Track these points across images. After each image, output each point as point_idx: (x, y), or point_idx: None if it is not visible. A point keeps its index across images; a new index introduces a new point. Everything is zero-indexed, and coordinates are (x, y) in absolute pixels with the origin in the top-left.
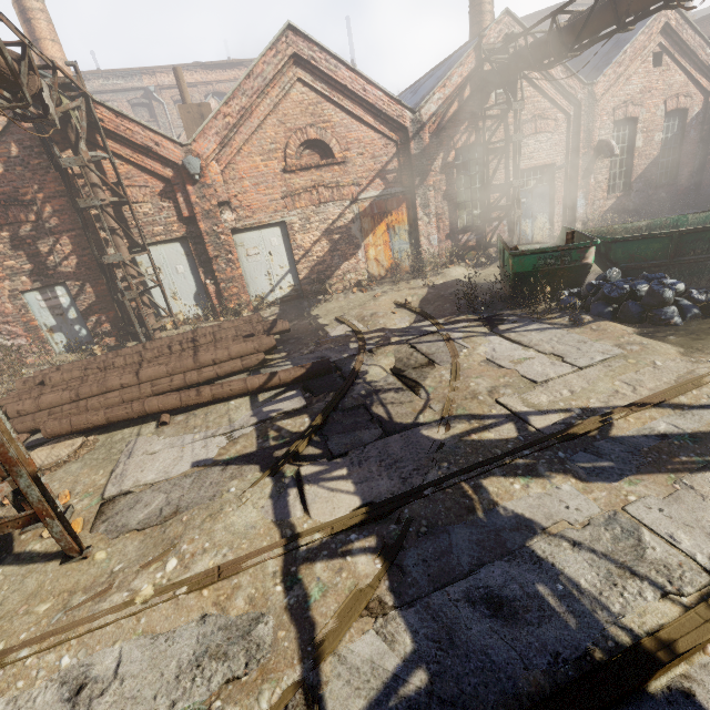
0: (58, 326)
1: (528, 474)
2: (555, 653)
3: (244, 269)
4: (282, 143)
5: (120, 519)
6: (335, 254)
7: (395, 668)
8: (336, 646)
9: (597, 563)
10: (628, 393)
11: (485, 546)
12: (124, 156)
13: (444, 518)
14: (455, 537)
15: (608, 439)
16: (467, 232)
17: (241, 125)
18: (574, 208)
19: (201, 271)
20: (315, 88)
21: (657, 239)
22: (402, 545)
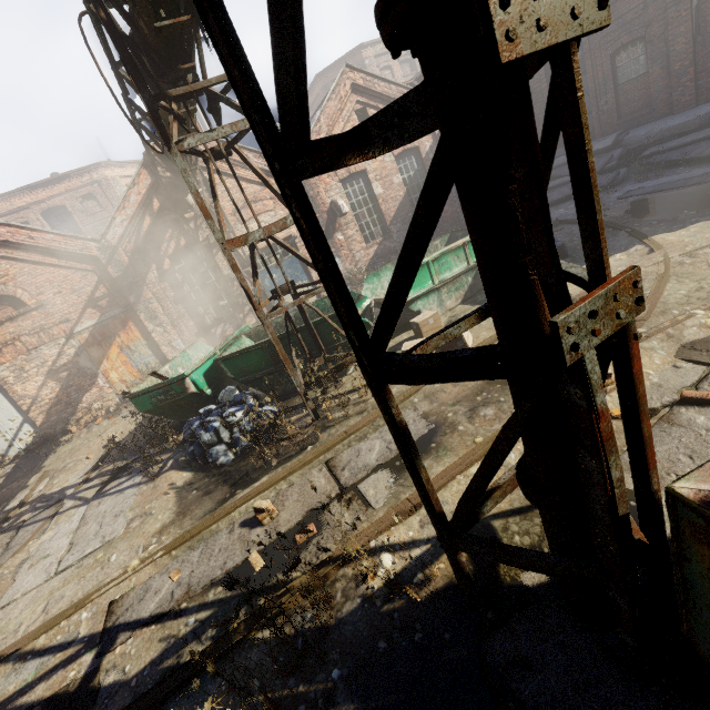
0: None
1: None
2: None
3: None
4: None
5: None
6: (71, 390)
7: None
8: None
9: None
10: (21, 630)
11: None
12: None
13: None
14: None
15: None
16: (219, 324)
17: None
18: None
19: None
20: None
21: (252, 352)
22: None
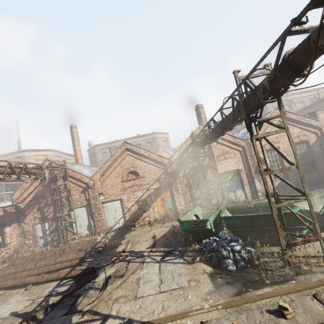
0: (42, 236)
1: None
2: None
3: (106, 216)
4: (121, 173)
5: None
6: (140, 210)
7: None
8: None
9: None
10: (156, 314)
11: None
12: (73, 182)
13: None
14: None
15: None
16: (200, 199)
17: (108, 169)
18: (255, 186)
19: (90, 217)
20: (133, 156)
21: (240, 218)
22: None
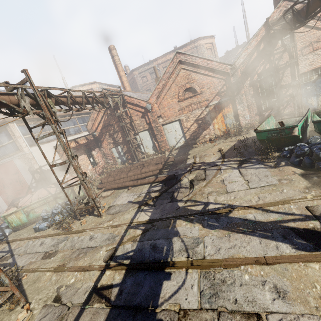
0: (119, 157)
1: (190, 221)
2: (155, 258)
3: (167, 137)
4: (177, 92)
5: (110, 211)
6: (200, 128)
7: (129, 250)
8: (124, 244)
9: (182, 246)
10: (253, 201)
11: (164, 235)
12: (132, 108)
13: (161, 227)
14: (160, 232)
15: (226, 217)
16: (268, 110)
17: (163, 90)
18: None
19: (153, 139)
20: (188, 69)
21: None
22: (148, 230)
